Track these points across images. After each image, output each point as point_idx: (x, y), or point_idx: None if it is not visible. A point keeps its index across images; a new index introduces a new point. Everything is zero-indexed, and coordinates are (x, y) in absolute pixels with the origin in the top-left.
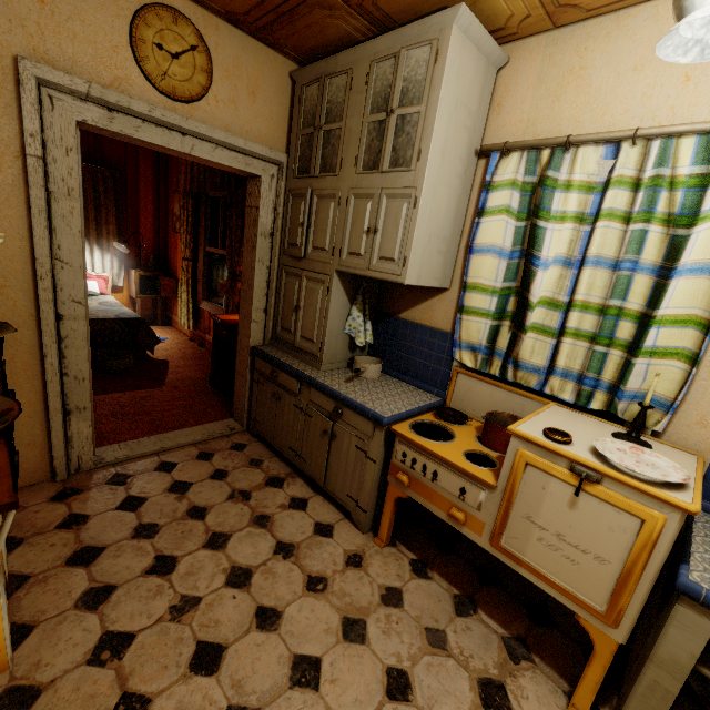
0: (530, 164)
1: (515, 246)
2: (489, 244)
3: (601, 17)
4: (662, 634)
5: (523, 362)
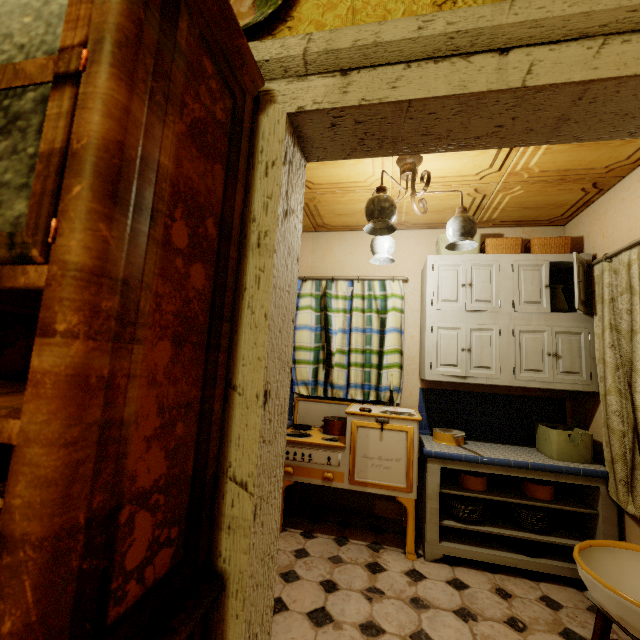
0: (317, 286)
1: (317, 325)
2: (305, 324)
3: (334, 232)
4: (427, 482)
5: (335, 384)
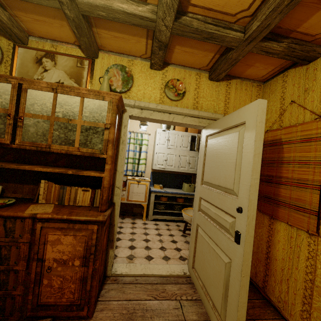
0: None
1: None
2: None
3: None
4: (151, 199)
5: None
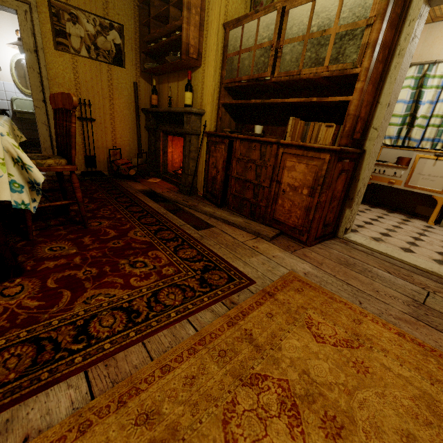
0: (419, 70)
1: (410, 99)
2: (401, 99)
3: None
4: None
5: (412, 138)
